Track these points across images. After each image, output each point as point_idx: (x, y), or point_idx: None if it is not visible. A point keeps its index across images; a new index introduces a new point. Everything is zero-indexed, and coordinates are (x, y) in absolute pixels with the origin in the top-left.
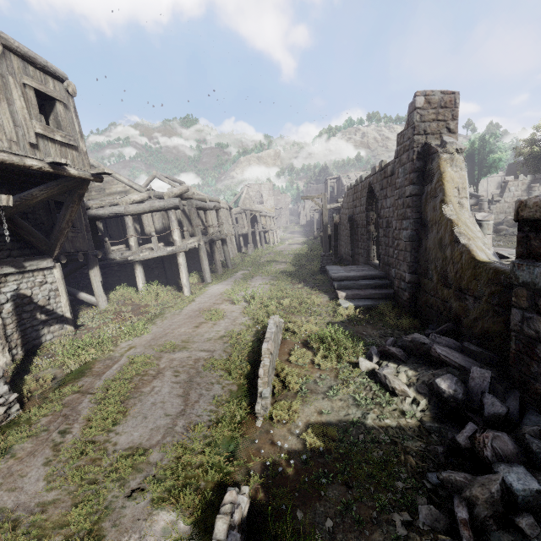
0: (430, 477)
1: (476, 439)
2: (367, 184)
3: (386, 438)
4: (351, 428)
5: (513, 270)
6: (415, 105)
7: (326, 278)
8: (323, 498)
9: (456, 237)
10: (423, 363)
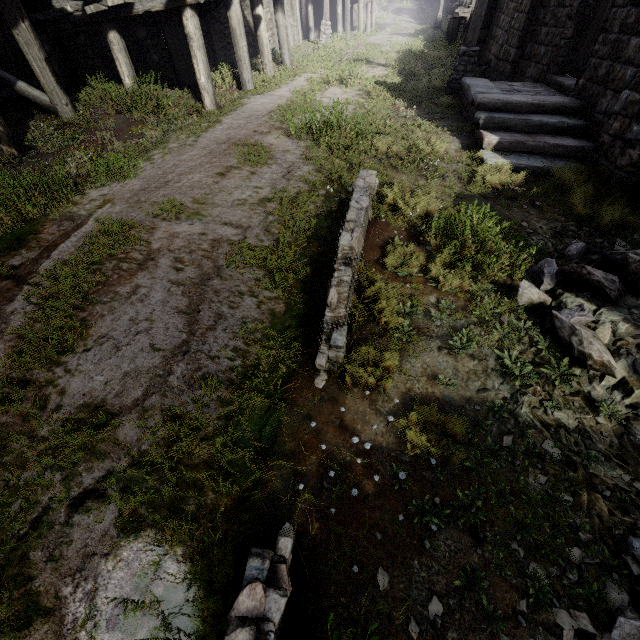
0: (637, 548)
1: None
2: None
3: (556, 451)
4: (489, 421)
5: None
6: None
7: (458, 104)
8: (427, 552)
9: None
10: None
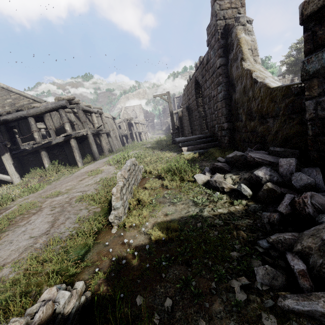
0: (261, 243)
1: (296, 203)
2: (194, 79)
3: (220, 221)
4: (190, 220)
5: (303, 68)
6: None
7: (176, 146)
8: (164, 280)
9: (255, 80)
10: (242, 170)
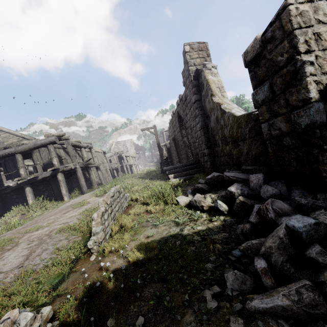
0: (234, 252)
1: (261, 210)
2: (176, 114)
3: (198, 238)
4: (170, 239)
5: (254, 98)
6: (185, 50)
7: (164, 174)
8: (138, 299)
9: (224, 110)
10: (221, 189)
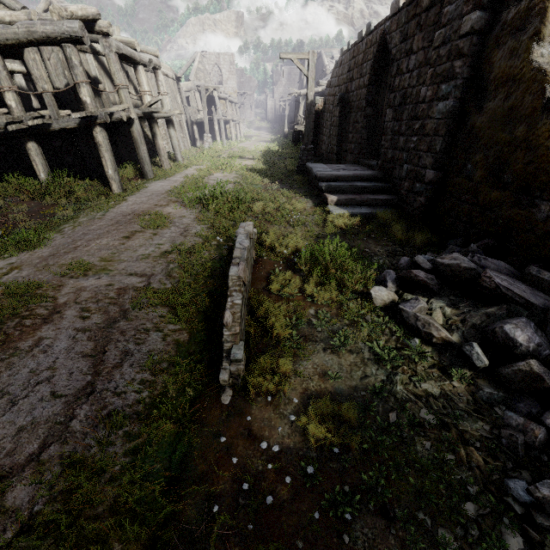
0: (513, 488)
1: None
2: (377, 37)
3: (431, 417)
4: (375, 403)
5: None
6: None
7: (307, 179)
8: (348, 548)
9: (549, 102)
10: (462, 296)
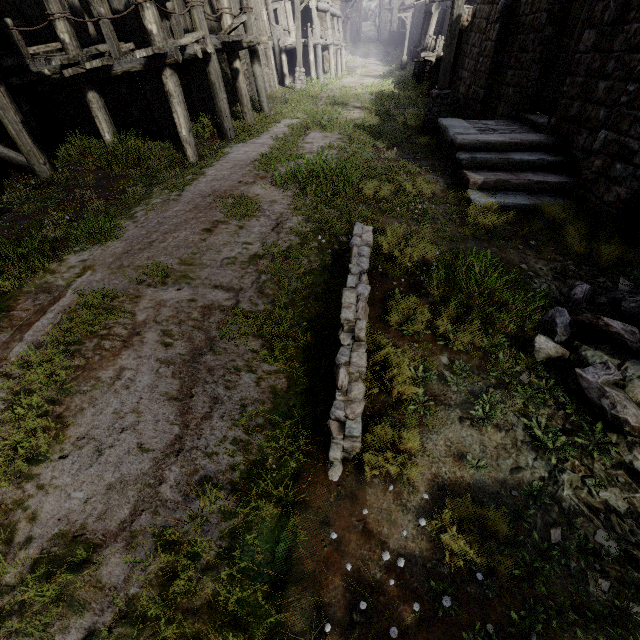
0: None
1: None
2: None
3: (612, 544)
4: (531, 511)
5: None
6: None
7: (436, 143)
8: None
9: None
10: None
